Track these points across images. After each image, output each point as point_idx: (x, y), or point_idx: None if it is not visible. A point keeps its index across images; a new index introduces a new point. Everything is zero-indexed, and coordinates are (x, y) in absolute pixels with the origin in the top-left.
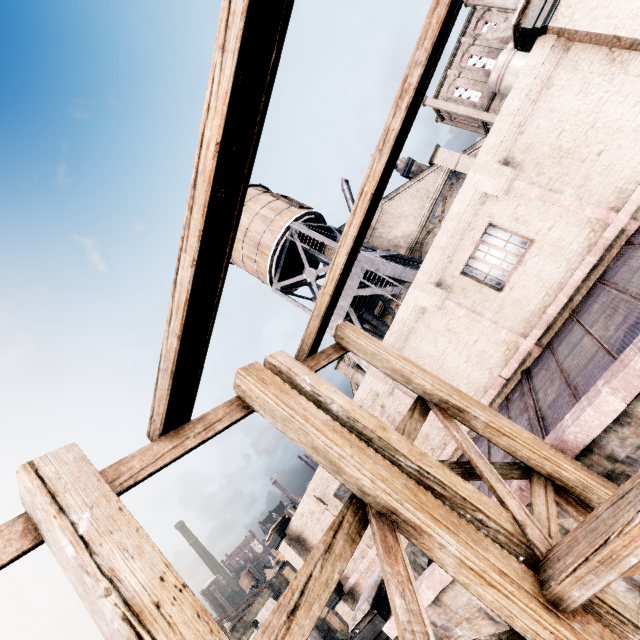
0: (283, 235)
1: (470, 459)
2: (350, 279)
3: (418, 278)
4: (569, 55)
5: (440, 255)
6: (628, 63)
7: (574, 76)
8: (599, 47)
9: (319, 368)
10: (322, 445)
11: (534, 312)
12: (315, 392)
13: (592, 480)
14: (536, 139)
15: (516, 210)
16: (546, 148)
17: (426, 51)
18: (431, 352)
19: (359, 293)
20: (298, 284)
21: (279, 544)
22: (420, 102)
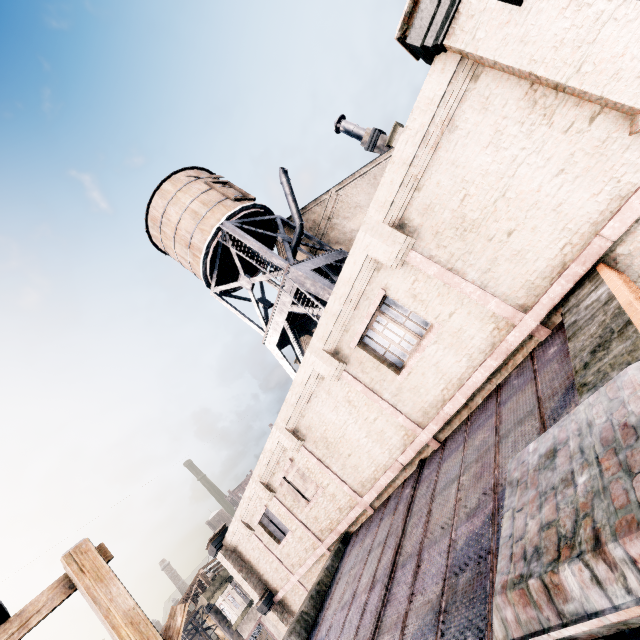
0: (214, 236)
1: None
2: (284, 294)
3: (313, 343)
4: (478, 86)
5: (334, 323)
6: (553, 110)
7: (483, 119)
8: (517, 79)
9: None
10: None
11: (433, 403)
12: None
13: None
14: (436, 200)
15: (413, 286)
16: (447, 214)
17: None
18: (333, 419)
19: (294, 310)
20: None
21: (216, 554)
22: None
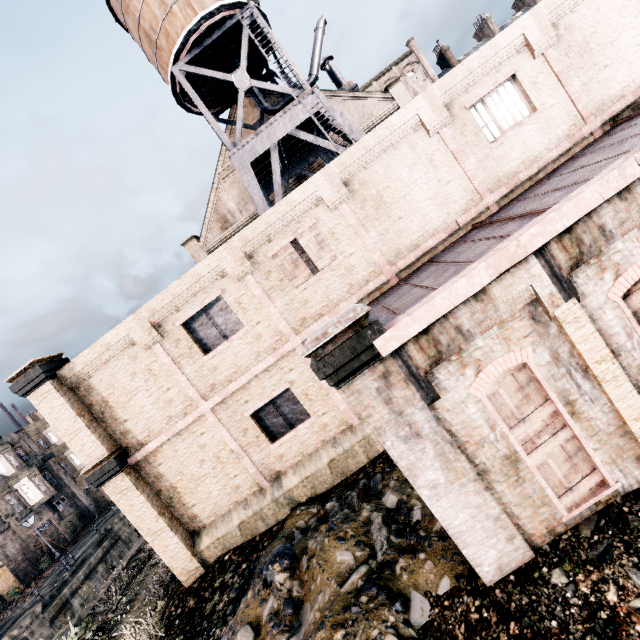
0: (231, 6)
1: None
2: (294, 112)
3: (433, 88)
4: None
5: (464, 77)
6: None
7: None
8: None
9: None
10: None
11: (507, 174)
12: None
13: None
14: (578, 25)
15: (538, 76)
16: (580, 37)
17: None
18: (403, 177)
19: (296, 134)
20: None
21: (36, 387)
22: None
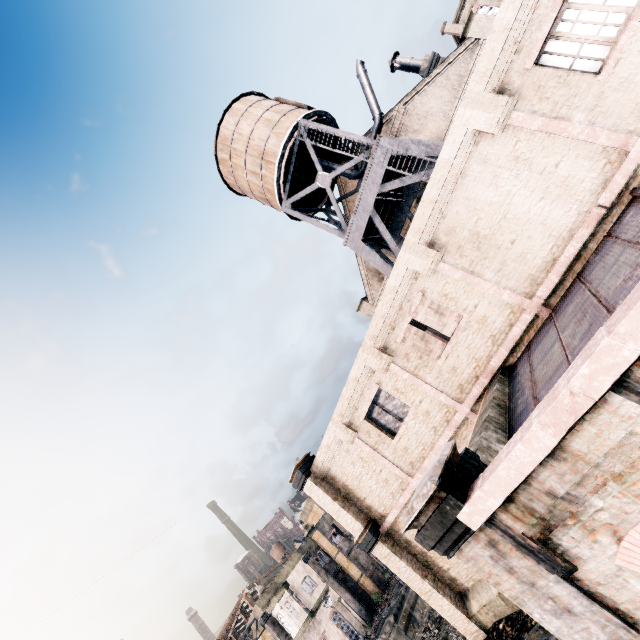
0: (290, 136)
1: None
2: (372, 173)
3: (470, 89)
4: None
5: (503, 42)
6: None
7: None
8: None
9: None
10: None
11: None
12: None
13: None
14: None
15: None
16: None
17: None
18: (490, 198)
19: (383, 189)
20: (311, 208)
21: (304, 483)
22: None
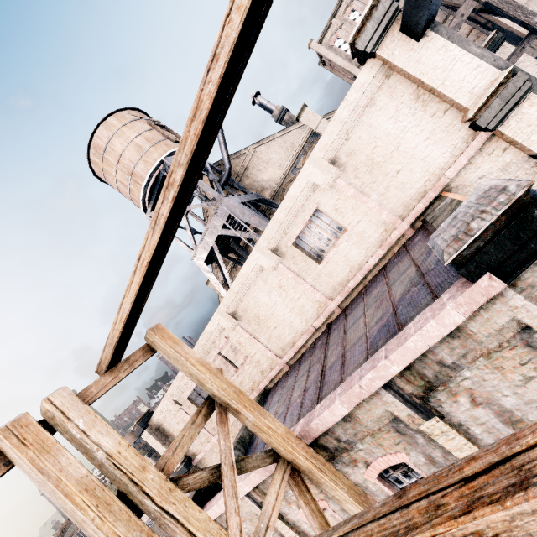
0: (156, 168)
1: (222, 472)
2: (216, 219)
3: (260, 243)
4: (389, 82)
5: (278, 227)
6: (427, 103)
7: (390, 102)
8: (410, 82)
9: (115, 383)
10: (69, 509)
11: (340, 283)
12: (84, 440)
13: (315, 467)
14: (357, 147)
15: (337, 202)
16: (363, 157)
17: (187, 156)
18: (266, 301)
19: (223, 232)
20: None
21: (142, 433)
22: (193, 188)
